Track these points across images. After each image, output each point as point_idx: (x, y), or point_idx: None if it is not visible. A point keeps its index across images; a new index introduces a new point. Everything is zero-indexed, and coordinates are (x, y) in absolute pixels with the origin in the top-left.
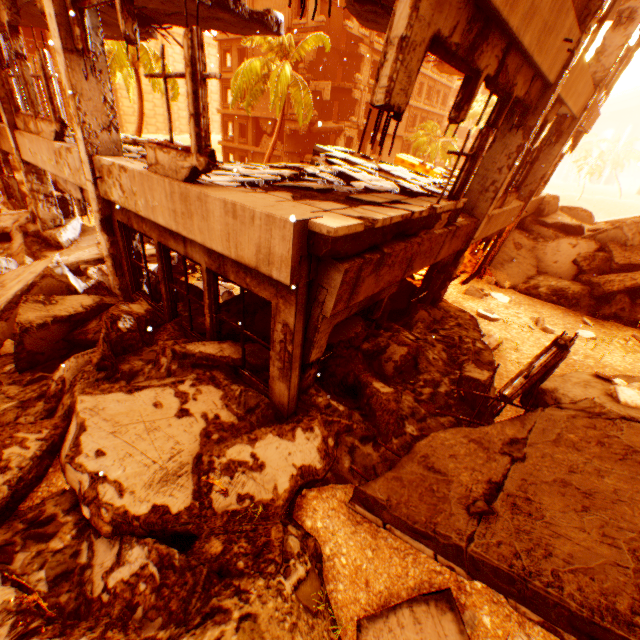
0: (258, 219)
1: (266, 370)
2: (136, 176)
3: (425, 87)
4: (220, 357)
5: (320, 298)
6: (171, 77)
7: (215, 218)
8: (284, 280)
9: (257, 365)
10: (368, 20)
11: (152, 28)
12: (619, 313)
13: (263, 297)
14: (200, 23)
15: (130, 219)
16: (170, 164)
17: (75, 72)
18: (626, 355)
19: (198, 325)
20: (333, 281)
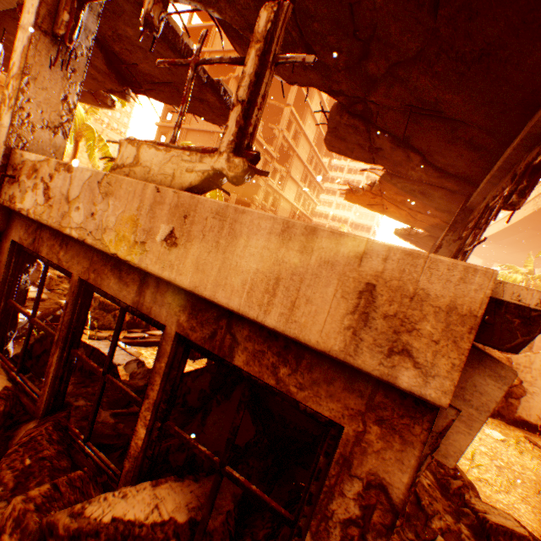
0: (377, 258)
1: (229, 540)
2: (86, 176)
3: (297, 215)
4: (152, 526)
5: (433, 423)
6: (209, 61)
7: (248, 248)
8: (430, 391)
9: (215, 531)
10: (337, 136)
11: (132, 88)
12: (501, 410)
13: (317, 410)
14: (181, 99)
15: (38, 239)
16: (163, 165)
17: (39, 53)
18: (540, 461)
19: (97, 426)
20: (477, 394)
